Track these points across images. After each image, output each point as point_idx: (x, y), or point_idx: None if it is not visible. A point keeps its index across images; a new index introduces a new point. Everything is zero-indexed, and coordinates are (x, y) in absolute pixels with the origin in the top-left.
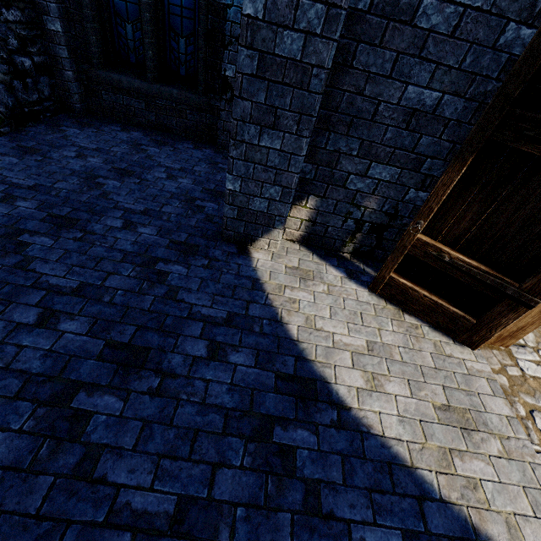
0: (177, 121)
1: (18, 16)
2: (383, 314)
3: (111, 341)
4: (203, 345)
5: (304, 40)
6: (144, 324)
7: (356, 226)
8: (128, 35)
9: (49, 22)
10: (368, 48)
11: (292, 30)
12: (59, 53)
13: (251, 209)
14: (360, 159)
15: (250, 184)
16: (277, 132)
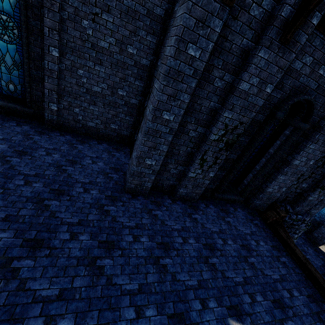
0: None
1: None
2: None
3: None
4: None
5: None
6: None
7: None
8: None
9: None
10: None
11: None
12: None
13: (324, 243)
14: None
15: None
16: None
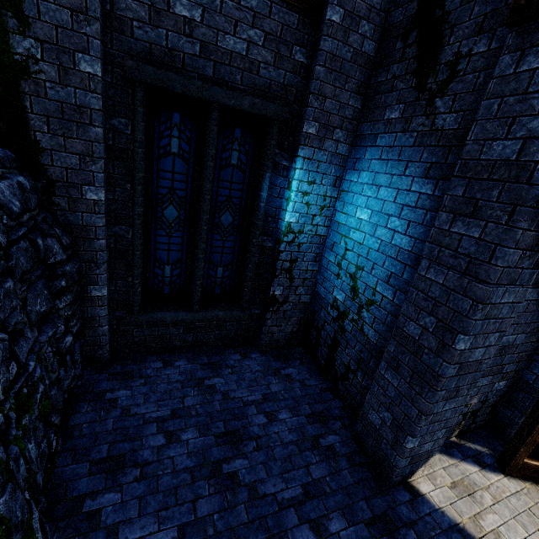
0: (216, 333)
1: (68, 299)
2: (536, 499)
3: None
4: None
5: (485, 350)
6: None
7: (462, 417)
8: (165, 273)
9: (95, 290)
10: None
11: (480, 348)
12: (98, 313)
13: (420, 452)
14: None
15: (426, 437)
16: (455, 398)
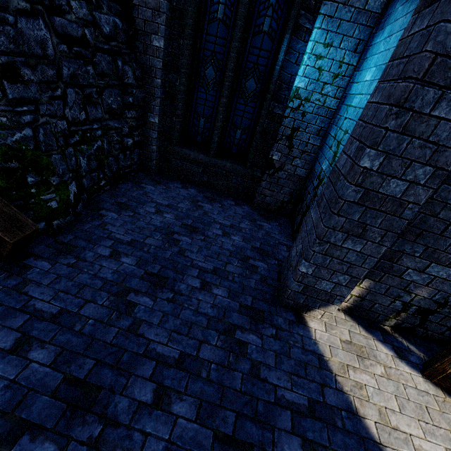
0: (224, 182)
1: (133, 114)
2: (447, 410)
3: (217, 432)
4: (297, 443)
5: (407, 186)
6: (241, 409)
7: (402, 307)
8: (200, 124)
9: (151, 117)
10: (449, 188)
11: (399, 179)
12: (151, 135)
13: (316, 287)
14: (421, 259)
15: (322, 270)
16: (361, 239)
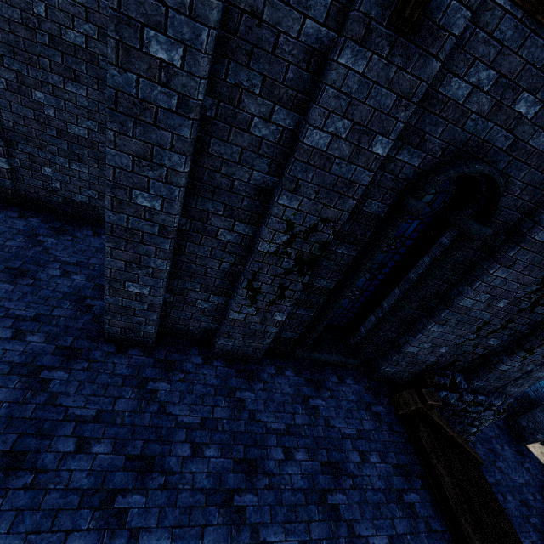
0: None
1: None
2: None
3: None
4: None
5: None
6: None
7: None
8: None
9: None
10: None
11: None
12: None
13: (538, 439)
14: None
15: None
16: None
